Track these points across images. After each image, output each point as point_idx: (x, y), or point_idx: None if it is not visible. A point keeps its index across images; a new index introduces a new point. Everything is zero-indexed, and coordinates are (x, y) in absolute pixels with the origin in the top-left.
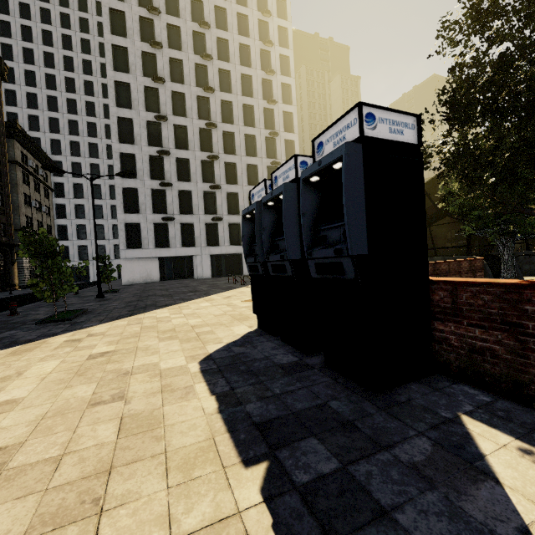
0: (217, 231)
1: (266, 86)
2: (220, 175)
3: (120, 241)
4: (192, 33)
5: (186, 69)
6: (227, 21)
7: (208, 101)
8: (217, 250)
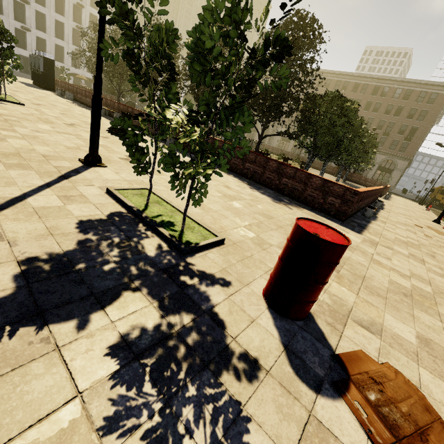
0: (26, 39)
1: None
2: None
3: None
4: None
5: None
6: None
7: None
8: (25, 53)
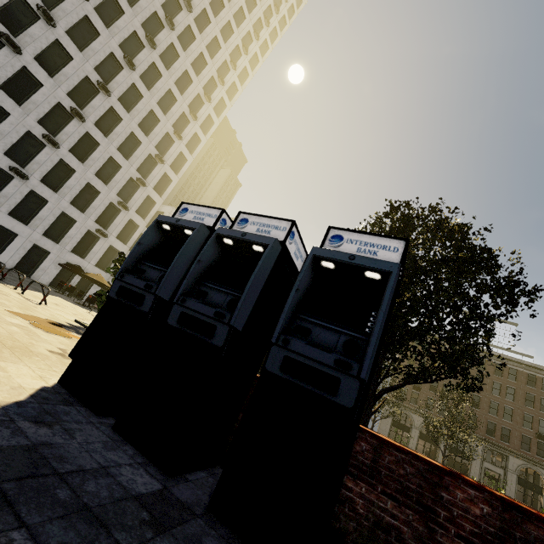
0: (4, 186)
1: (182, 120)
2: (69, 137)
3: None
4: (154, 12)
5: (122, 23)
6: (190, 46)
7: (120, 69)
8: None
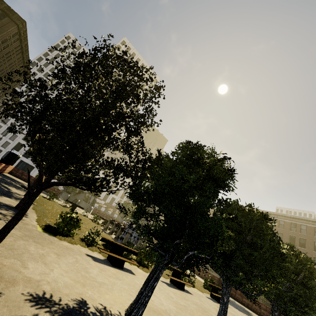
0: None
1: None
2: None
3: (11, 146)
4: None
5: None
6: None
7: None
8: None
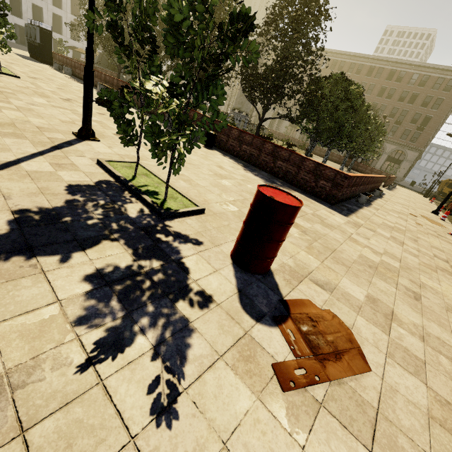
0: (21, 6)
1: None
2: None
3: None
4: None
5: None
6: None
7: None
8: (21, 22)
